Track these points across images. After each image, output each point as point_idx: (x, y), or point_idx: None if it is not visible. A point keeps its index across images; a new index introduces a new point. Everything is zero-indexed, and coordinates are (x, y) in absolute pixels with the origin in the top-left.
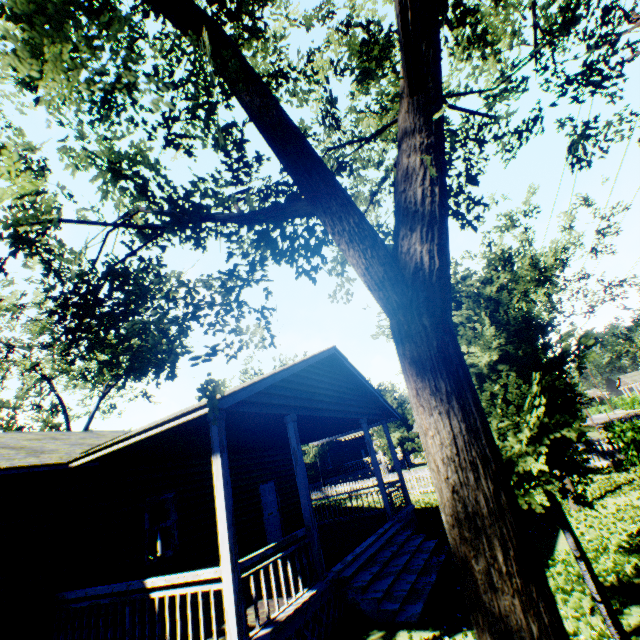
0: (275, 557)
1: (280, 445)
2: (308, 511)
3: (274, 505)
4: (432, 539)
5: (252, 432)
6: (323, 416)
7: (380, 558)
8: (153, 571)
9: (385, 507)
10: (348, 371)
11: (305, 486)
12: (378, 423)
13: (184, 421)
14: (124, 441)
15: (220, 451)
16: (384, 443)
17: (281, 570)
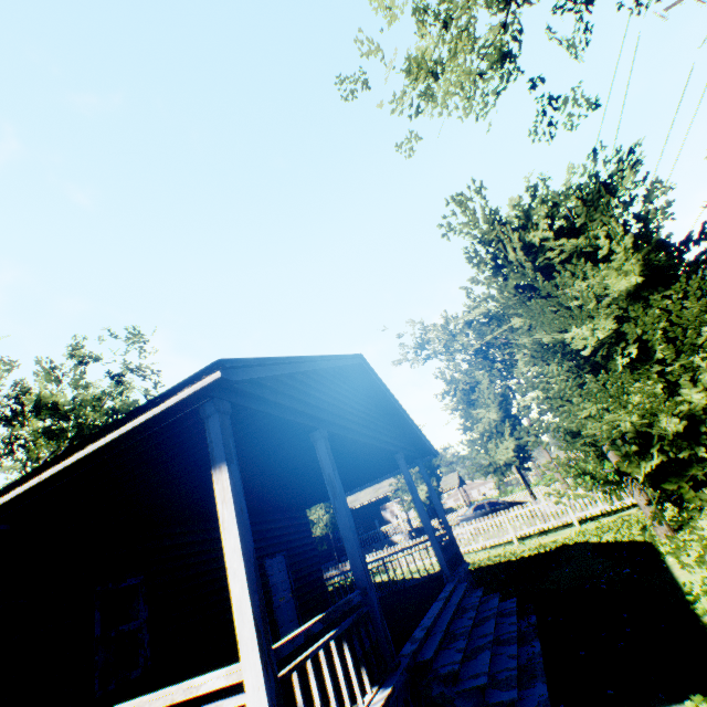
0: (326, 637)
1: (290, 503)
2: (360, 565)
3: (286, 587)
4: (504, 600)
5: (260, 468)
6: (357, 440)
7: (459, 629)
8: (108, 706)
9: (440, 565)
10: (377, 391)
11: (351, 528)
12: (411, 465)
13: (161, 411)
14: (51, 467)
15: (226, 460)
16: (410, 499)
17: (337, 659)
